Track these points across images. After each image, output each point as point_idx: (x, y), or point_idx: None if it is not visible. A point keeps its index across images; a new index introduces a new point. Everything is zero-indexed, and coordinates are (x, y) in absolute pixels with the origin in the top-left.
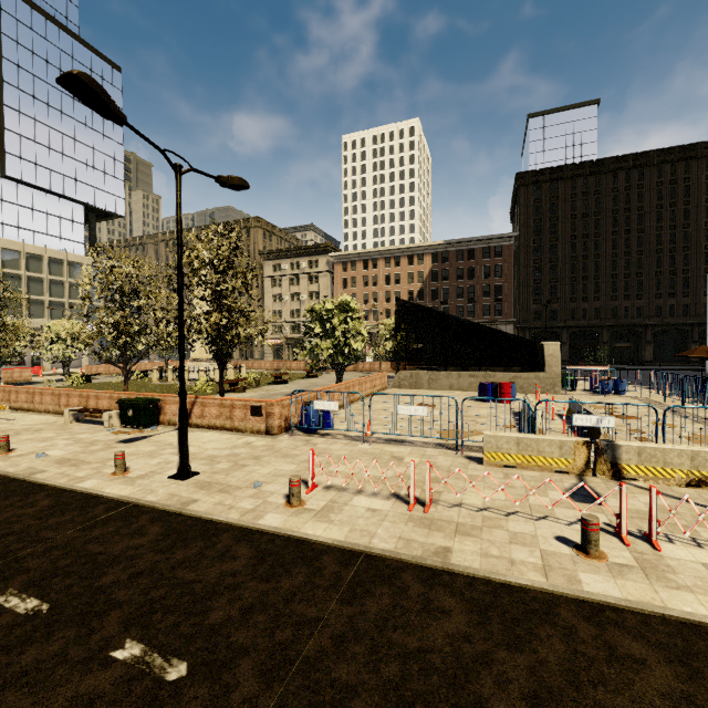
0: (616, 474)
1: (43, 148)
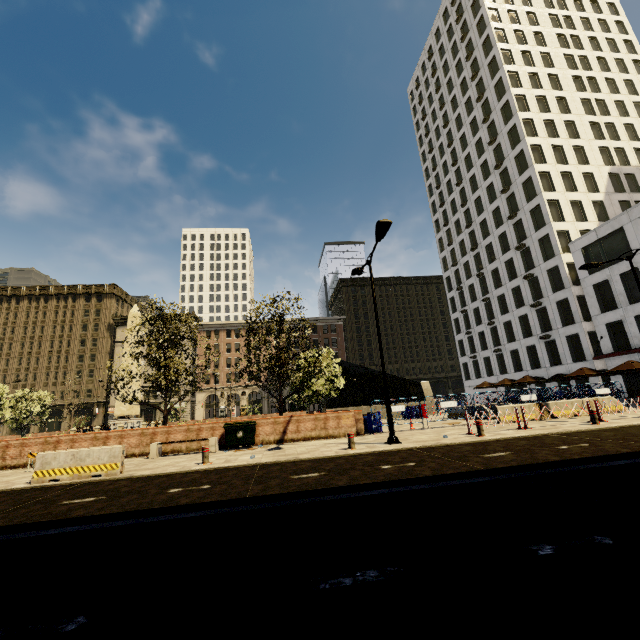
0: (552, 416)
1: None
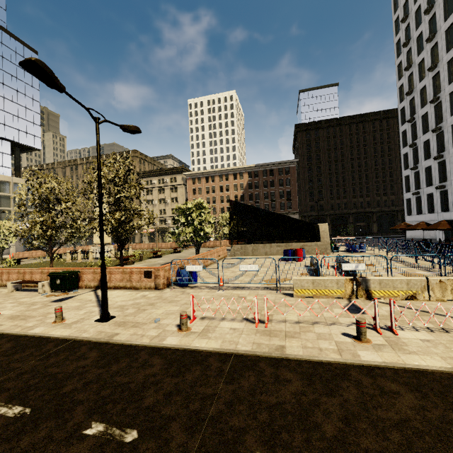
0: (368, 296)
1: None
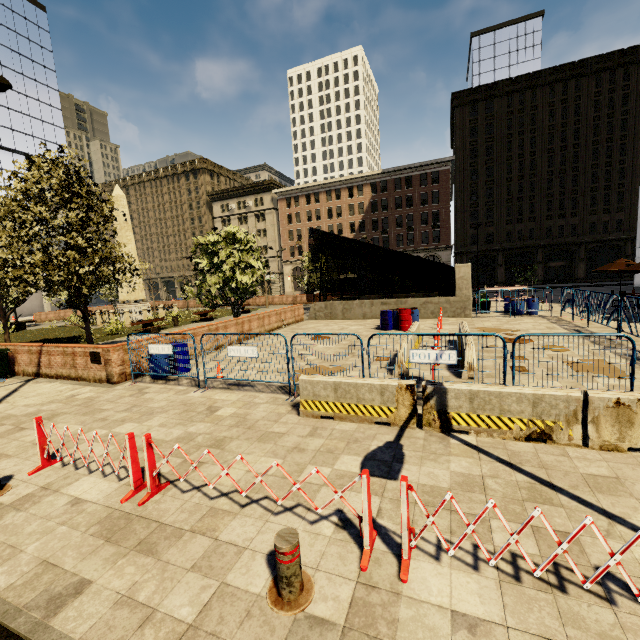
0: (444, 425)
1: None
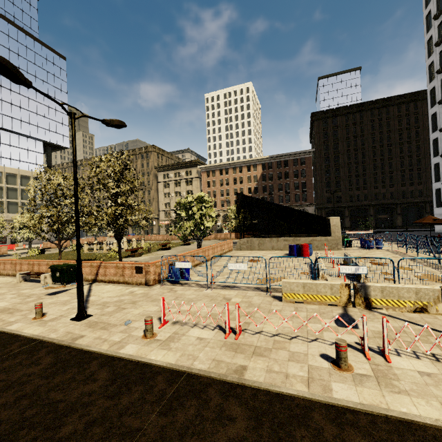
0: (368, 305)
1: (16, 108)
